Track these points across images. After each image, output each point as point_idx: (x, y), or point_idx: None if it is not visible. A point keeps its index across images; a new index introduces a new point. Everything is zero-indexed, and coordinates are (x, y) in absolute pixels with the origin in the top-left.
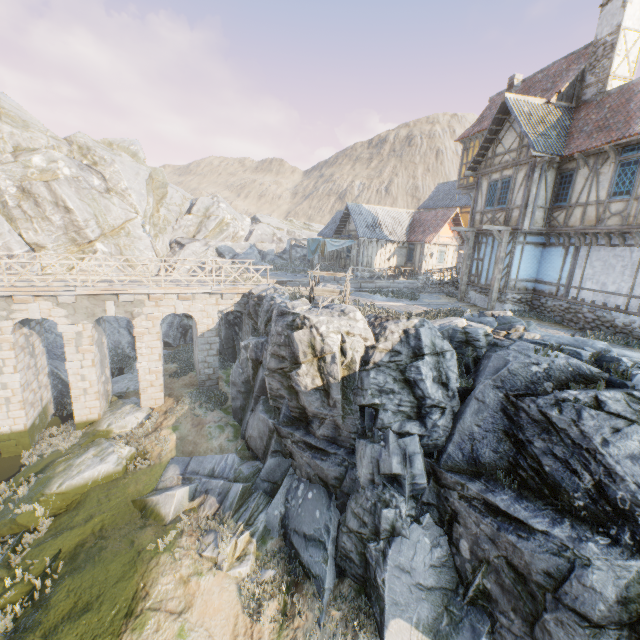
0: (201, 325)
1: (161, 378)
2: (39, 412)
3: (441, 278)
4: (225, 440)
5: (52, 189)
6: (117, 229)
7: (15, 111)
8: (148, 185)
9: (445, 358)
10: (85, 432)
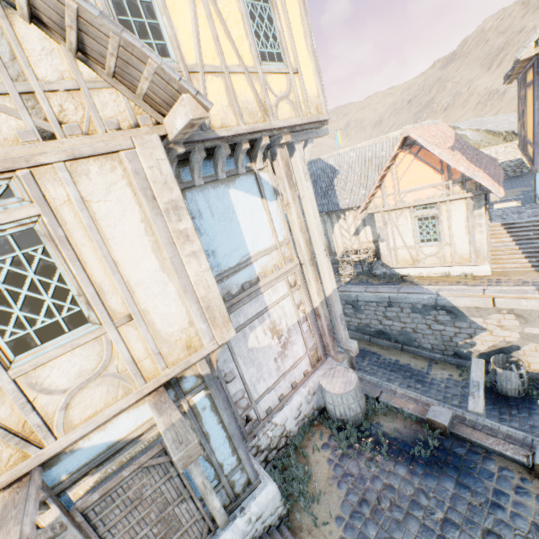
0: None
1: None
2: None
3: (438, 271)
4: None
5: None
6: None
7: None
8: None
9: None
10: None
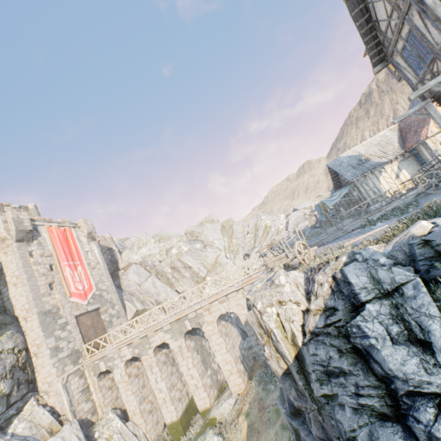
0: (241, 316)
1: (234, 366)
2: (187, 403)
3: None
4: (279, 427)
5: (181, 261)
6: (214, 264)
7: (166, 234)
8: (223, 231)
9: (404, 296)
10: (204, 419)
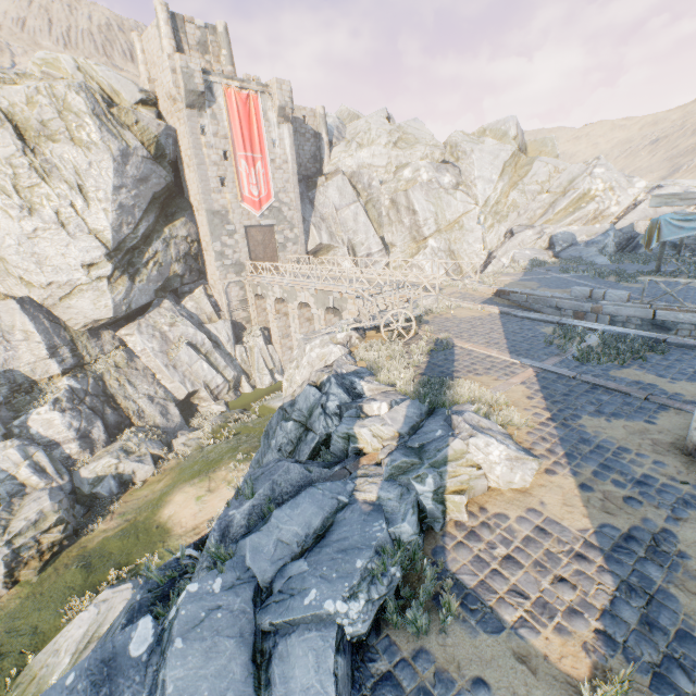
0: None
1: None
2: None
3: None
4: None
5: (408, 196)
6: (452, 224)
7: (414, 132)
8: (508, 167)
9: (306, 438)
10: None
